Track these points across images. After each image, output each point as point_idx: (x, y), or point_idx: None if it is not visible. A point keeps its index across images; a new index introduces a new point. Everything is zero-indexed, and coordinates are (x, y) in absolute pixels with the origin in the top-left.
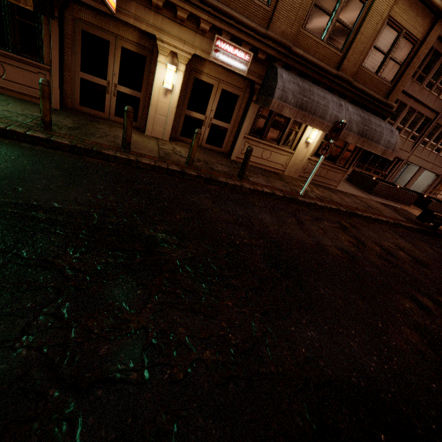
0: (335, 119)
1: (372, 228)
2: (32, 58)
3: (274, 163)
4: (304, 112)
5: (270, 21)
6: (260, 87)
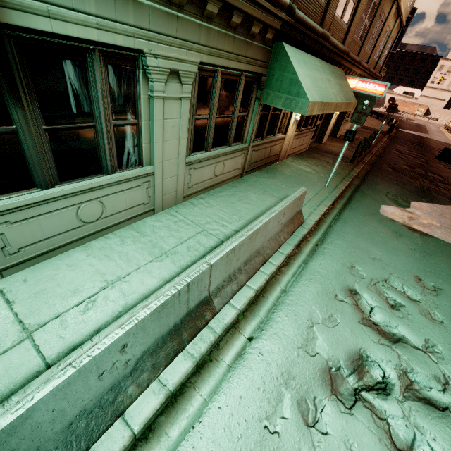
0: (380, 100)
1: (395, 147)
2: (309, 127)
3: (344, 130)
4: (378, 102)
5: (369, 60)
6: (355, 94)
